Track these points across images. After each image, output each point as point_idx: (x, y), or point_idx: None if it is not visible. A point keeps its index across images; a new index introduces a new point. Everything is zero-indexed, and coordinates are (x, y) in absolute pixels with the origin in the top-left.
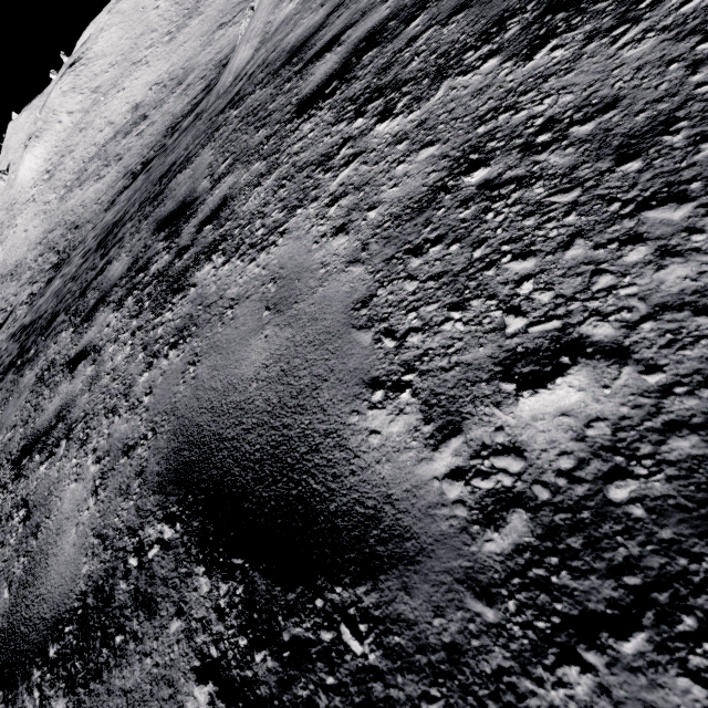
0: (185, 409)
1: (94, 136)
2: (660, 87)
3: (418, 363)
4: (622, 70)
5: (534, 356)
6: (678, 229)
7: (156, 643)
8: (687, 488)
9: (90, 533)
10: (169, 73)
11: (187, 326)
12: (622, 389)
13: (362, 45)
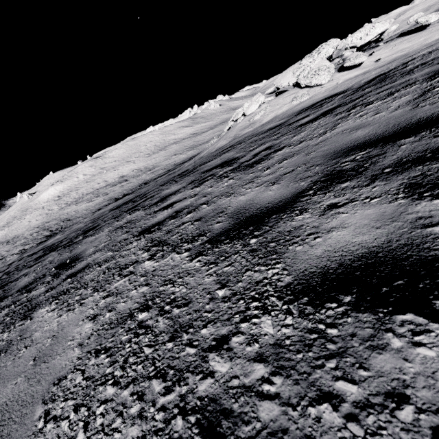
0: (324, 153)
1: (94, 185)
2: None
3: None
4: None
5: None
6: None
7: (397, 151)
8: None
9: (289, 184)
10: (145, 166)
11: (288, 157)
12: None
13: (329, 110)
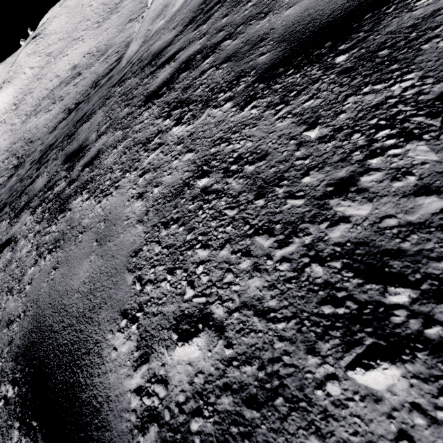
0: (42, 302)
1: (46, 84)
2: (284, 154)
3: (145, 306)
4: (273, 135)
5: (190, 319)
6: (264, 253)
7: None
8: (219, 431)
9: None
10: (97, 47)
11: (59, 239)
12: (215, 355)
13: (182, 66)
